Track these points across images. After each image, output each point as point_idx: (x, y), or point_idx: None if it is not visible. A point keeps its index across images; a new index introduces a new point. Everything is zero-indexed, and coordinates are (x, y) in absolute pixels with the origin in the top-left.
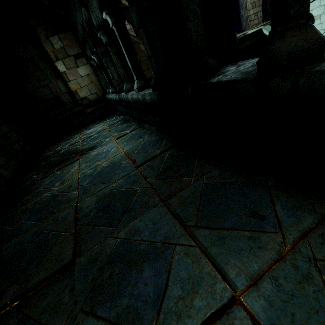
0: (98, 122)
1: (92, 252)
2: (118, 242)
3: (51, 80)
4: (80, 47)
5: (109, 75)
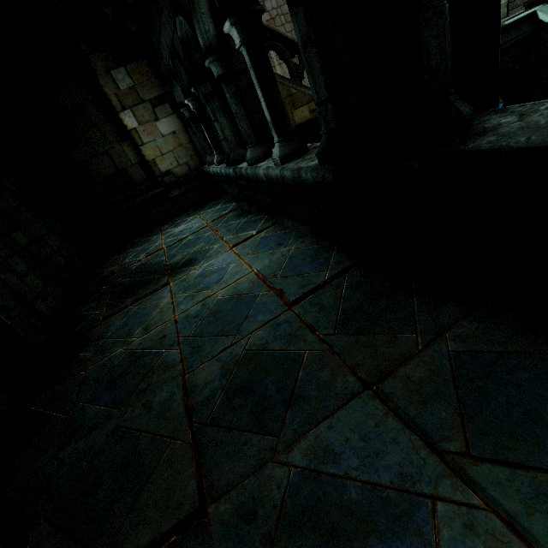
0: (191, 212)
1: (240, 492)
2: (292, 475)
3: (112, 144)
4: (161, 87)
5: (218, 133)
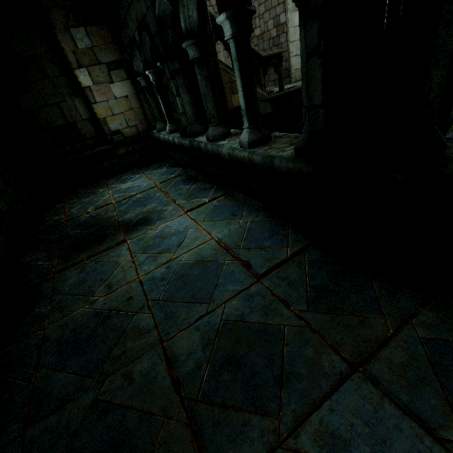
0: (136, 171)
1: None
2: None
3: (64, 98)
4: (119, 53)
5: (177, 106)
